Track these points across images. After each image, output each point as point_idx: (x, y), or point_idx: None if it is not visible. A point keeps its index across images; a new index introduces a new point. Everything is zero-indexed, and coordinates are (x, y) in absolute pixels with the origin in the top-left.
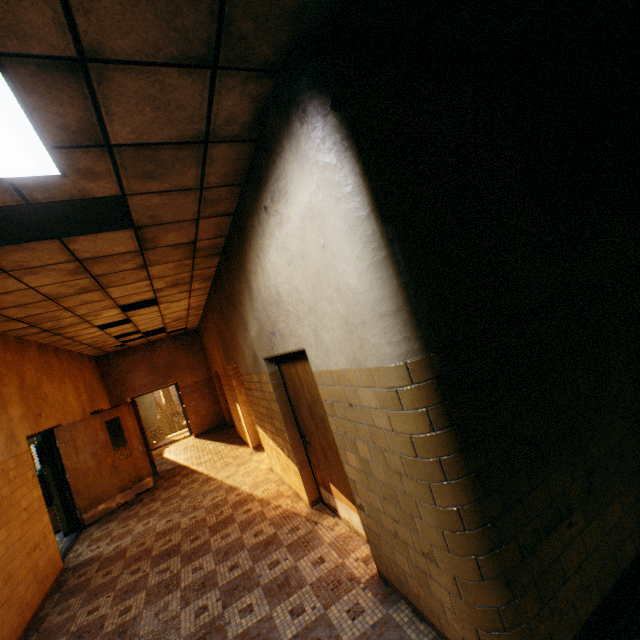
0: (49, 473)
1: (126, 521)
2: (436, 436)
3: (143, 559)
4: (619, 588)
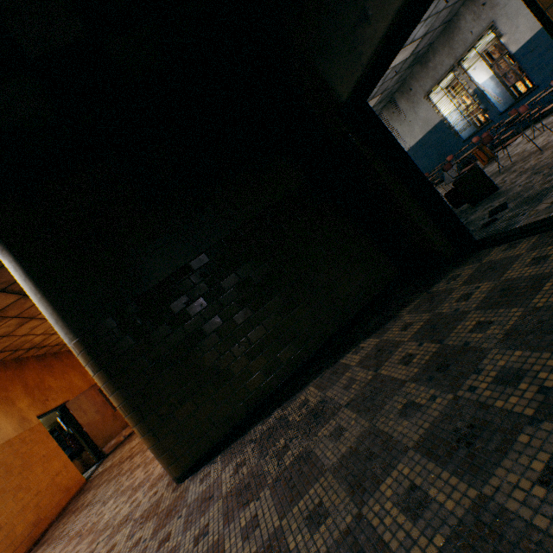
0: (74, 430)
1: (125, 446)
2: (97, 376)
3: (117, 465)
4: (250, 418)
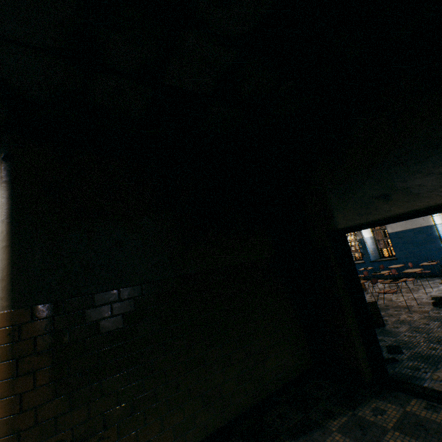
0: None
1: None
2: None
3: None
4: None
